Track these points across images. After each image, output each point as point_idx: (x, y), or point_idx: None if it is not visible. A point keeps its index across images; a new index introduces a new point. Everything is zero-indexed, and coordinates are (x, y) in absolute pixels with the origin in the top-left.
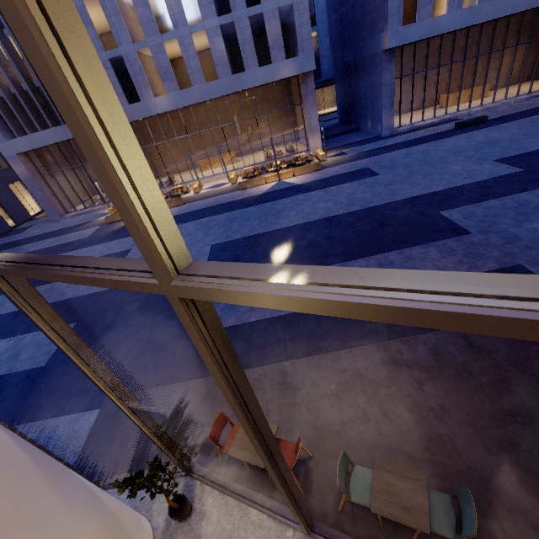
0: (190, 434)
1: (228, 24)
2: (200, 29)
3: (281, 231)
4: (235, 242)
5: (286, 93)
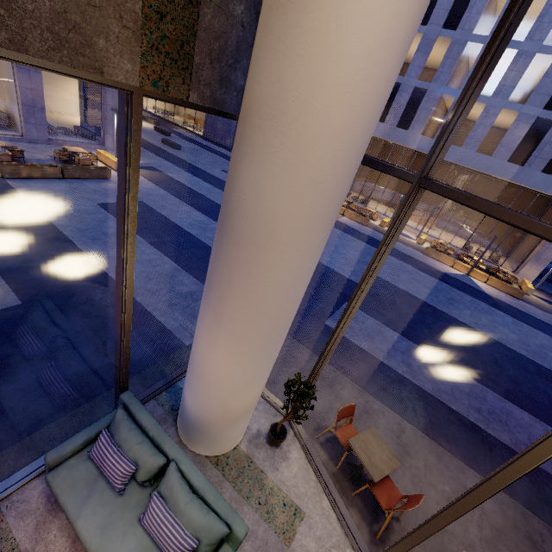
0: None
1: (546, 120)
2: (515, 109)
3: (448, 316)
4: (398, 289)
5: (536, 210)
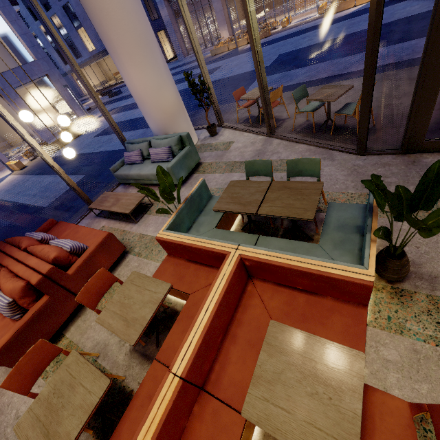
0: (226, 117)
1: None
2: None
3: (346, 36)
4: (299, 49)
5: None
